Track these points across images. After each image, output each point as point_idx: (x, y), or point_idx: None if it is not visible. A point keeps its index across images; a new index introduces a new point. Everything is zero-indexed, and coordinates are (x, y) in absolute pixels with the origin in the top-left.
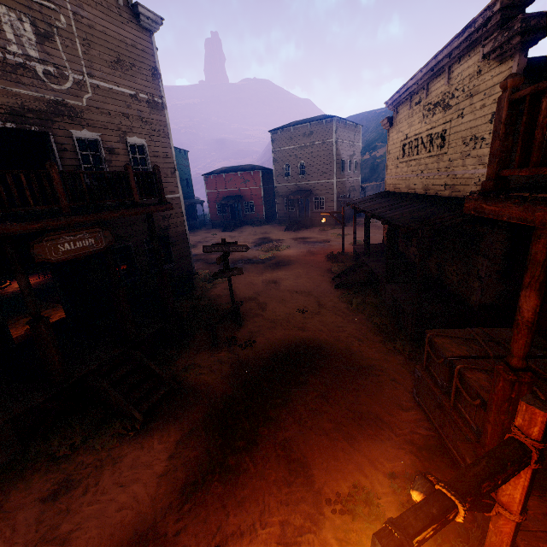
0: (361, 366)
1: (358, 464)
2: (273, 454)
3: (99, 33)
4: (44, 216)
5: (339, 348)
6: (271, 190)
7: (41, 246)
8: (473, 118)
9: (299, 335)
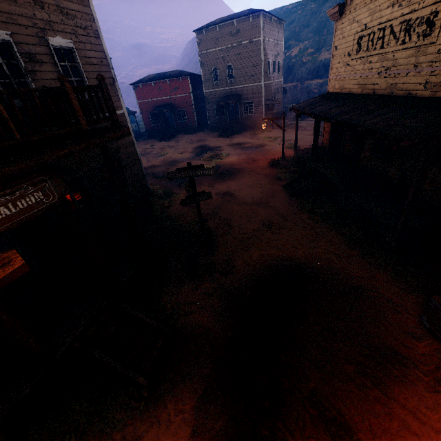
0: (352, 287)
1: (401, 418)
2: (306, 415)
3: None
4: None
5: (321, 267)
6: (199, 96)
7: None
8: None
9: (276, 255)
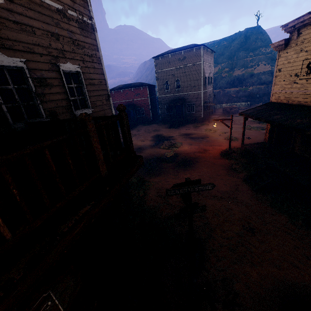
0: None
1: None
2: None
3: None
4: None
5: None
6: (153, 99)
7: None
8: None
9: (279, 277)
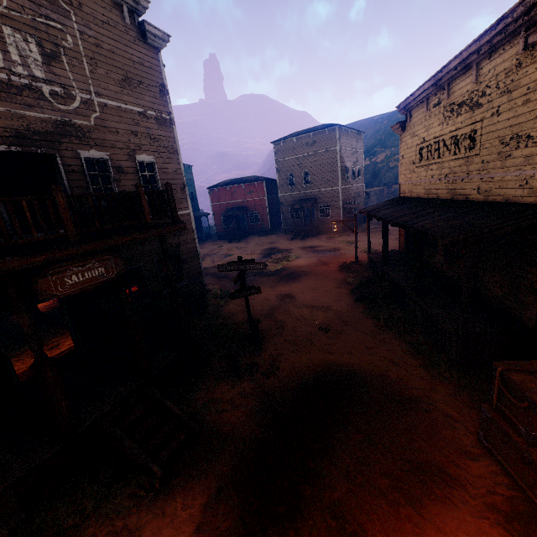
0: (406, 398)
1: None
2: (323, 525)
3: (106, 52)
4: (48, 247)
5: (375, 374)
6: (275, 199)
7: (45, 281)
8: (514, 115)
9: (327, 359)
